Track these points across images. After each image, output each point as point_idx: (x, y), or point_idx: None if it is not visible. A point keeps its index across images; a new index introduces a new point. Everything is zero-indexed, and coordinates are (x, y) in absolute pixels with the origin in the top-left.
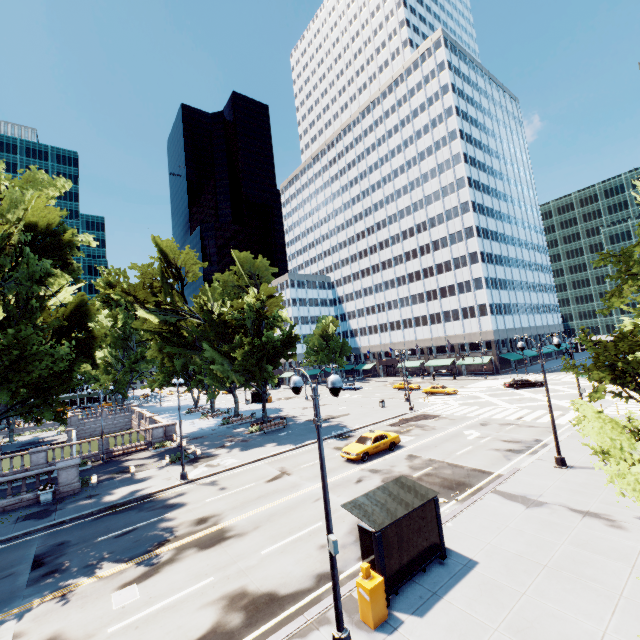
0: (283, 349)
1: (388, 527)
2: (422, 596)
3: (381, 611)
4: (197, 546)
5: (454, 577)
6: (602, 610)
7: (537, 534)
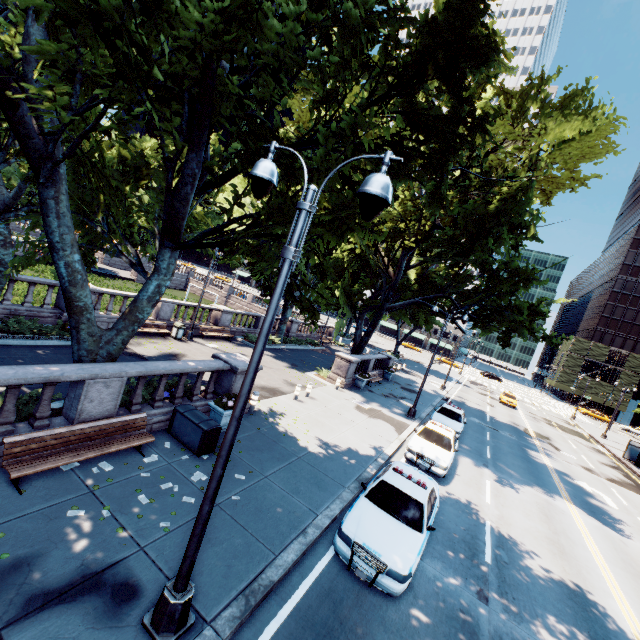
0: None
1: None
2: None
3: None
4: (544, 438)
5: None
6: None
7: None
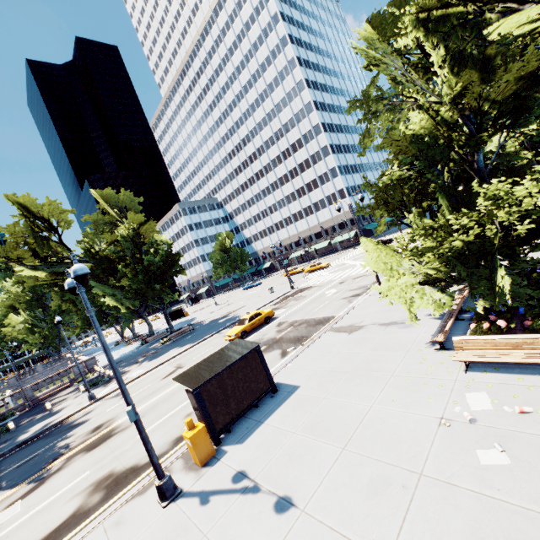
0: (167, 267)
1: (208, 383)
2: (249, 427)
3: (207, 450)
4: (85, 450)
5: (278, 404)
6: (375, 391)
7: (350, 351)
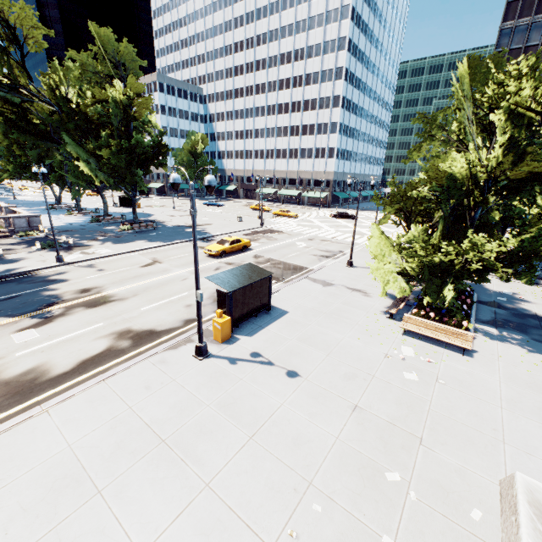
0: (153, 157)
1: (237, 290)
2: (253, 328)
3: (227, 334)
4: (84, 306)
5: (273, 319)
6: (346, 330)
7: (325, 299)
